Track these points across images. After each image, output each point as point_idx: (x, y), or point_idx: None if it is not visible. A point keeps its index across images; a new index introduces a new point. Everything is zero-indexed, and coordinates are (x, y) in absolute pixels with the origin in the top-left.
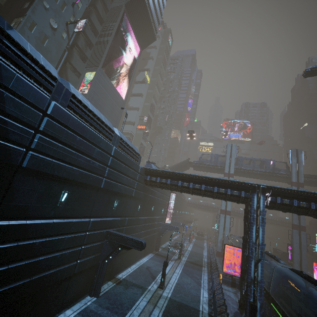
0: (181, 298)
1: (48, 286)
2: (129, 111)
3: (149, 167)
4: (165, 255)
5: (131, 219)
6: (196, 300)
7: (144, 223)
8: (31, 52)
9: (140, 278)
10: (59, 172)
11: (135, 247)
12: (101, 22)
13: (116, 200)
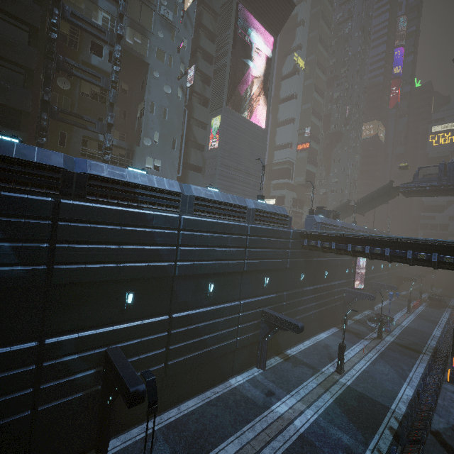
0: (365, 389)
1: (217, 356)
2: (281, 128)
3: (311, 220)
4: (356, 331)
5: (290, 293)
6: (390, 396)
7: (315, 293)
8: (158, 184)
9: (313, 357)
10: (201, 270)
11: (291, 329)
12: (213, 38)
13: (265, 278)
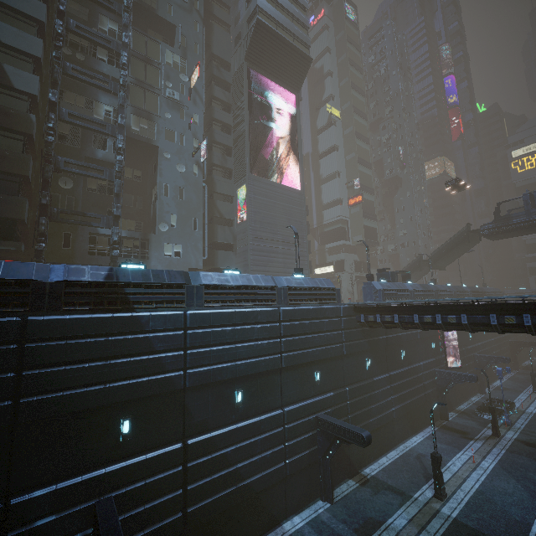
0: (481, 522)
1: (260, 491)
2: (325, 184)
3: (370, 288)
4: (463, 429)
5: (355, 387)
6: (519, 531)
7: (392, 383)
8: (155, 278)
9: (402, 477)
10: (222, 375)
11: (355, 442)
12: (228, 107)
13: (315, 372)
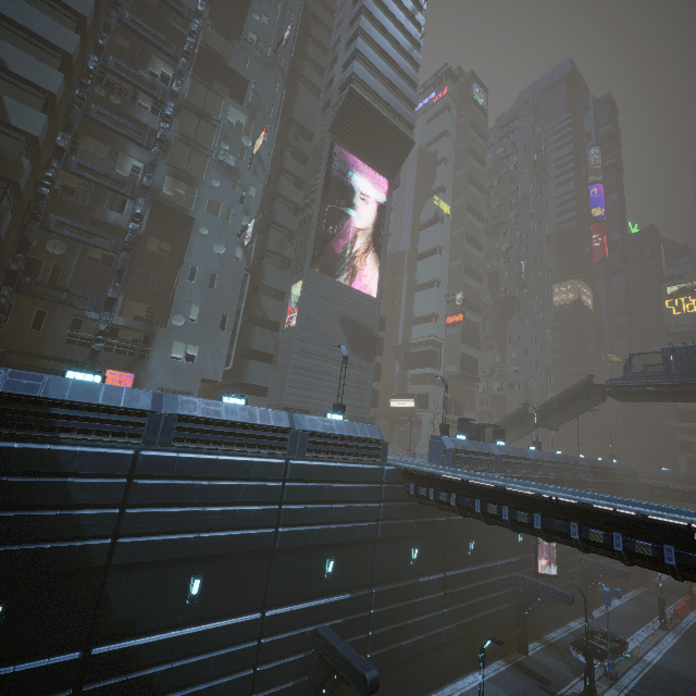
0: None
1: None
2: (420, 293)
3: (438, 444)
4: (545, 674)
5: (386, 589)
6: None
7: (448, 587)
8: (105, 398)
9: None
10: (173, 552)
11: (355, 684)
12: (301, 183)
13: (327, 560)
